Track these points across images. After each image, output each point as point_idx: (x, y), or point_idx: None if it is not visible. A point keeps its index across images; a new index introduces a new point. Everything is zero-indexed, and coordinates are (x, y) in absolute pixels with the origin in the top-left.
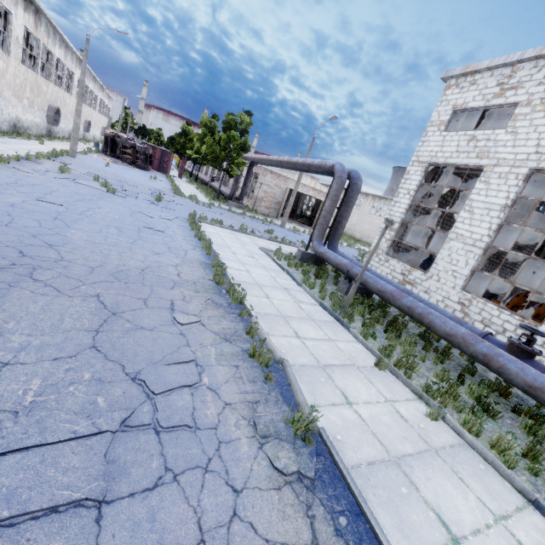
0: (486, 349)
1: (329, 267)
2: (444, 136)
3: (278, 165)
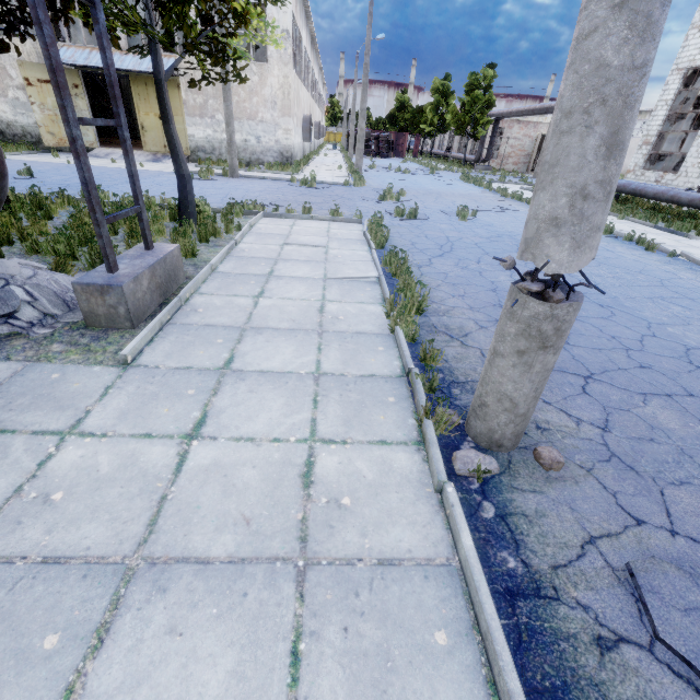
0: (673, 193)
1: None
2: None
3: (529, 114)
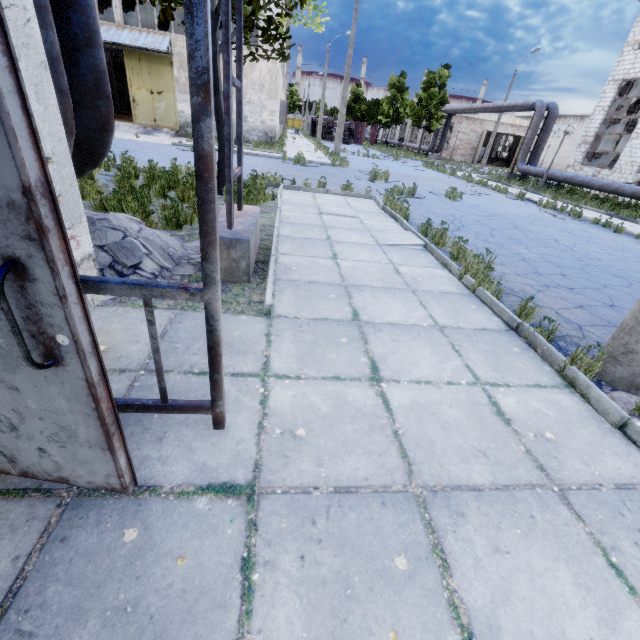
0: (617, 186)
1: (530, 184)
2: (636, 54)
3: (481, 111)
